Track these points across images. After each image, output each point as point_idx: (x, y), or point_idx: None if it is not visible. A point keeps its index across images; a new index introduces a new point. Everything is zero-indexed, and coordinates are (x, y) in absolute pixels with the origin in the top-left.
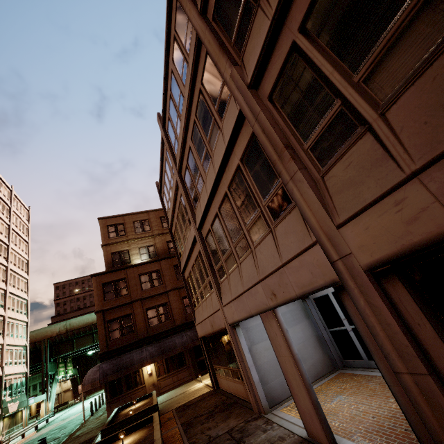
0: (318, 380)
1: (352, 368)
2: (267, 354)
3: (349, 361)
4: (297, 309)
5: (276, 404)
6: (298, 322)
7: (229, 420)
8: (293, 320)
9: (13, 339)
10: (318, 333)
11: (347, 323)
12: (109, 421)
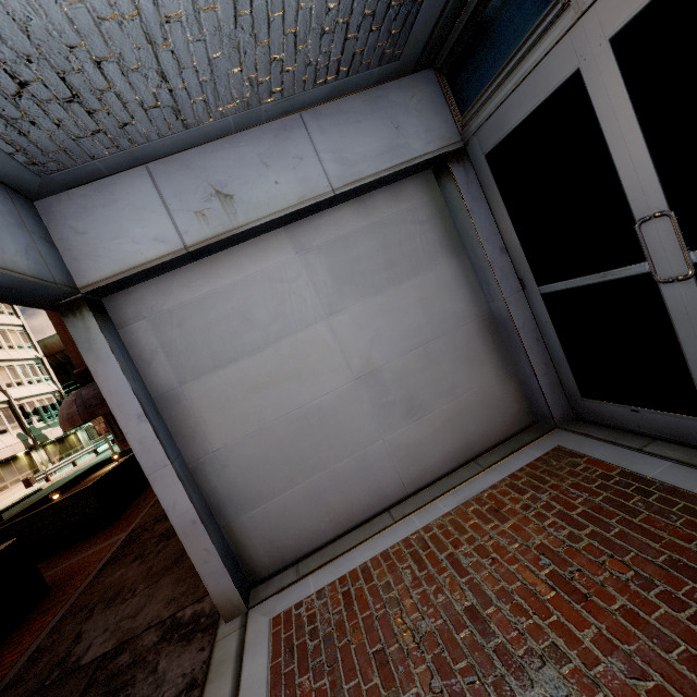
0: (465, 470)
1: (618, 431)
2: (257, 404)
3: (611, 406)
4: (410, 216)
5: (289, 564)
6: (410, 270)
7: (165, 581)
8: (386, 264)
9: (5, 352)
10: (489, 306)
11: (676, 238)
12: (19, 512)
